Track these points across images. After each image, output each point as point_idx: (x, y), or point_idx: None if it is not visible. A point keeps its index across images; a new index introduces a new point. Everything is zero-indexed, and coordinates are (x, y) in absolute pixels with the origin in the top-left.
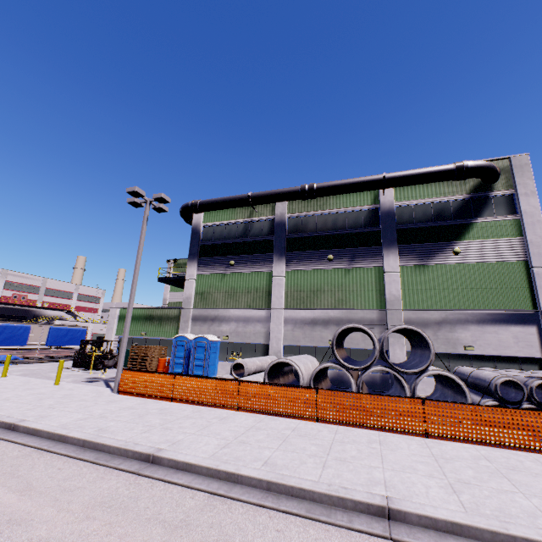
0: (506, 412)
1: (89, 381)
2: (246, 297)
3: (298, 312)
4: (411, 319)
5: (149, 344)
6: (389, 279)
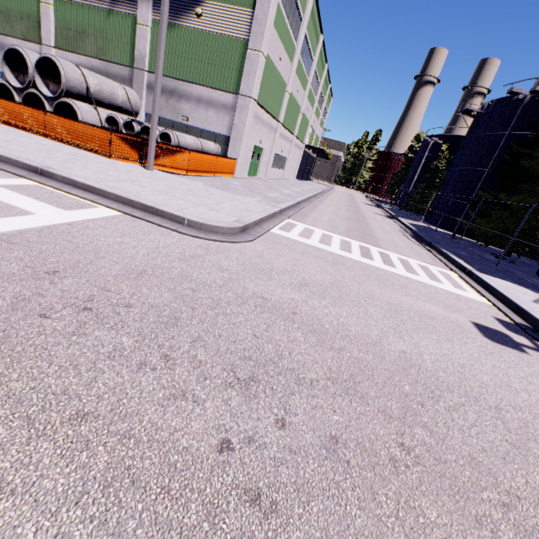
0: (23, 108)
1: None
2: (21, 25)
3: (67, 55)
4: (153, 83)
5: None
6: (139, 34)
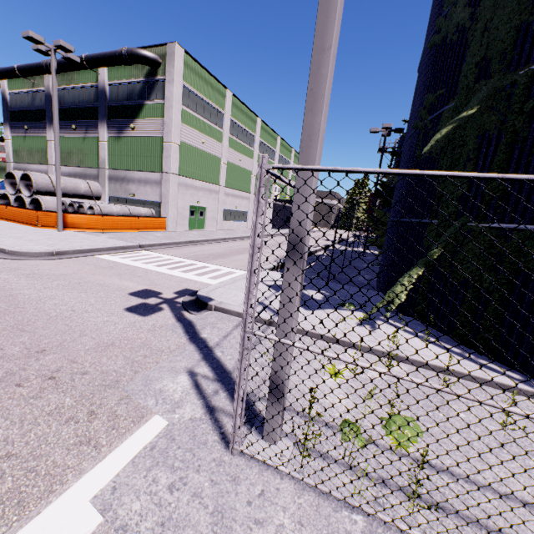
0: None
1: None
2: (38, 156)
3: (63, 168)
4: (112, 176)
5: None
6: (101, 147)
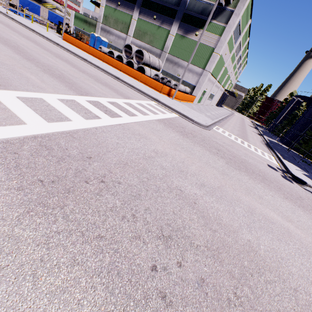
0: (135, 70)
1: (58, 37)
2: (121, 26)
3: (136, 41)
4: (169, 58)
5: (85, 35)
6: (169, 38)
